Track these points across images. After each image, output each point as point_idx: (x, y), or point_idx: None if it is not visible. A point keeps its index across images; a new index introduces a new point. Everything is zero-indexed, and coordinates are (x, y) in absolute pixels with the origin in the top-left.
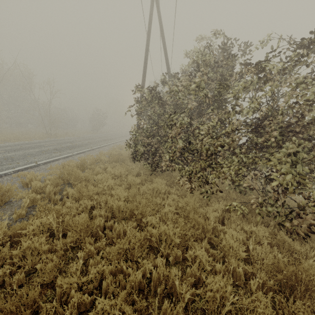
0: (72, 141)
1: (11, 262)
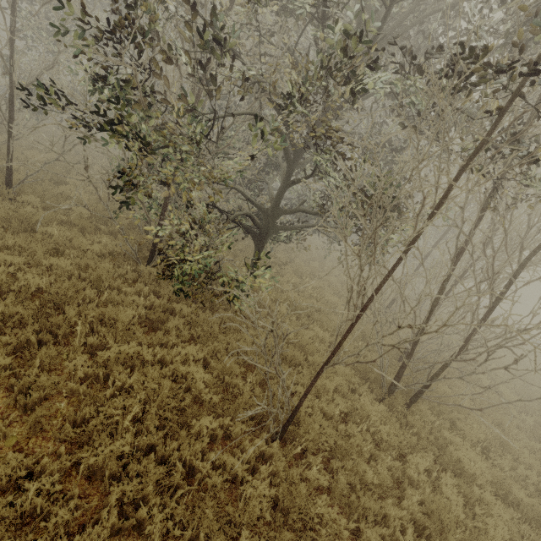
0: None
1: None
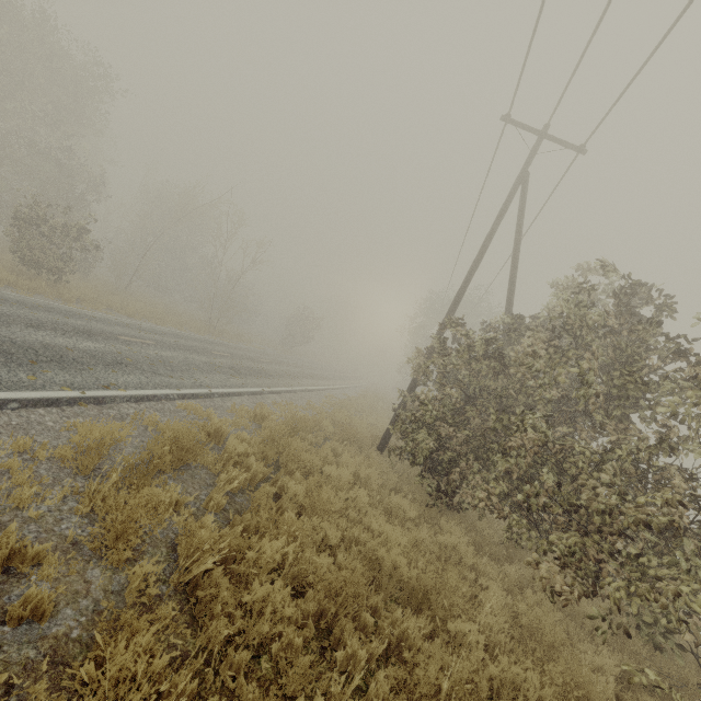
0: (254, 357)
1: (222, 613)
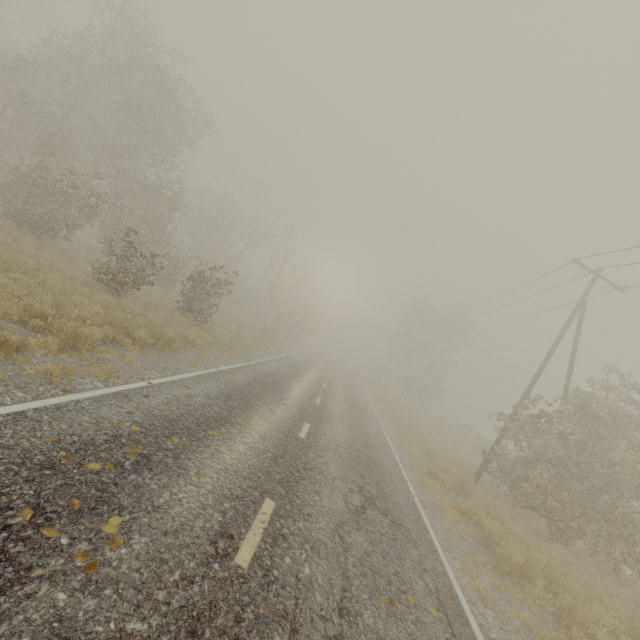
0: (323, 375)
1: None
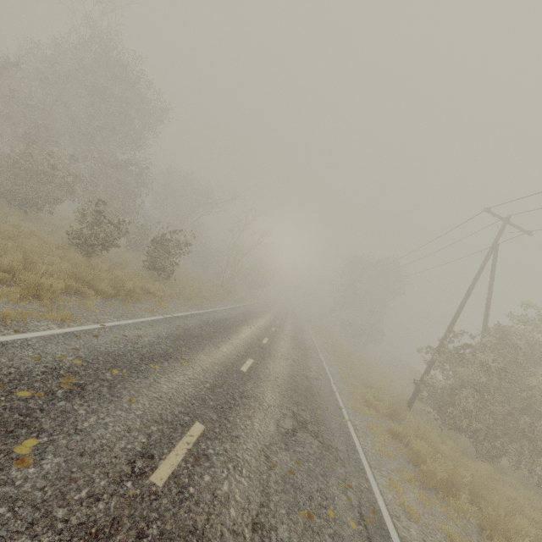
0: (273, 321)
1: None
